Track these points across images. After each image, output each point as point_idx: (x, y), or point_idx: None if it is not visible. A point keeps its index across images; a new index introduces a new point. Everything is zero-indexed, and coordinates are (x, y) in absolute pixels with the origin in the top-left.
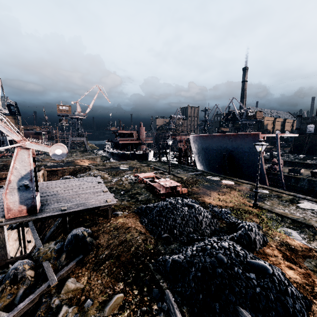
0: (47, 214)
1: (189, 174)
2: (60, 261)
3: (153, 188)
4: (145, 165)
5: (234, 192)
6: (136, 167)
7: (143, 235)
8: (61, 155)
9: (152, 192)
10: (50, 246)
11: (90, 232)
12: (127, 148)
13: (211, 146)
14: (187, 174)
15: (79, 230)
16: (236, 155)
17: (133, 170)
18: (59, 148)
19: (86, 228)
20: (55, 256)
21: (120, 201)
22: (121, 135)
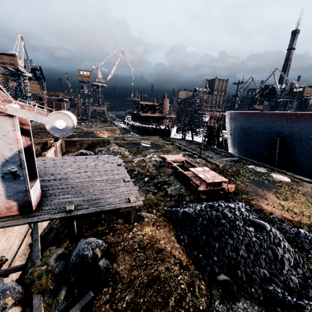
0: (45, 216)
1: (225, 160)
2: (57, 302)
3: (187, 179)
4: (169, 143)
5: (299, 197)
6: (159, 145)
7: (186, 270)
8: (64, 130)
9: (183, 183)
10: (49, 262)
11: (105, 247)
12: (148, 122)
13: (255, 127)
14: (221, 159)
15: (89, 247)
16: (293, 142)
17: (156, 148)
18: (61, 119)
19: (100, 236)
20: (52, 287)
21: (144, 193)
22: (142, 107)
